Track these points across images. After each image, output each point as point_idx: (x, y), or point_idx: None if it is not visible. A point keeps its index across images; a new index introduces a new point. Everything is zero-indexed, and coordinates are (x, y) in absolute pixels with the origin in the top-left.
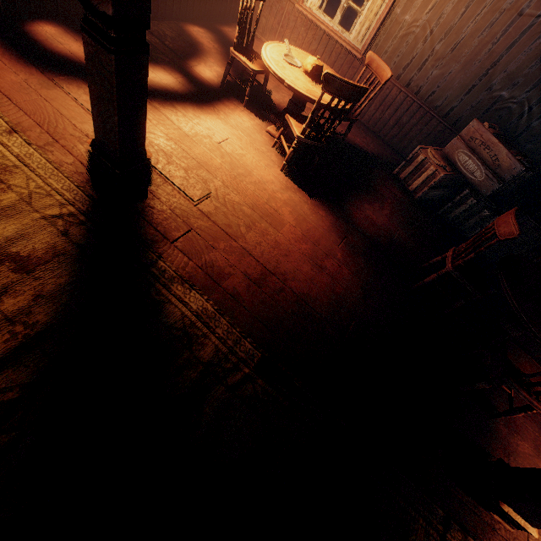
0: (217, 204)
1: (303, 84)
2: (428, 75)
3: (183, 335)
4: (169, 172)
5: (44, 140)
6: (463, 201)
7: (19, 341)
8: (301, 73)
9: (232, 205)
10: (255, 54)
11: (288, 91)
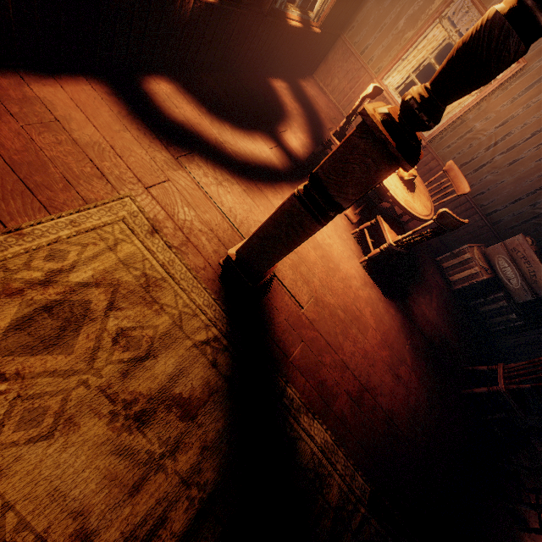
0: (319, 310)
1: (401, 193)
2: (482, 178)
3: (315, 476)
4: (281, 274)
5: (179, 239)
6: (495, 300)
7: (196, 507)
8: (396, 177)
9: (330, 309)
10: None
11: None
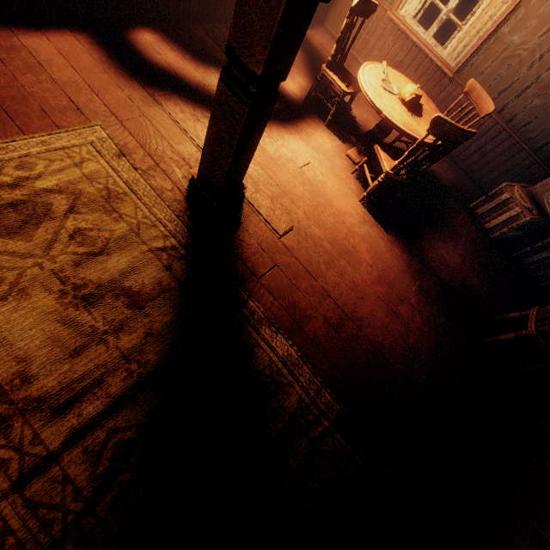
0: (300, 239)
1: (400, 116)
2: (527, 104)
3: (270, 382)
4: (257, 202)
5: (147, 164)
6: (545, 248)
7: (134, 379)
8: (397, 100)
9: (314, 240)
10: (346, 71)
11: (367, 106)
